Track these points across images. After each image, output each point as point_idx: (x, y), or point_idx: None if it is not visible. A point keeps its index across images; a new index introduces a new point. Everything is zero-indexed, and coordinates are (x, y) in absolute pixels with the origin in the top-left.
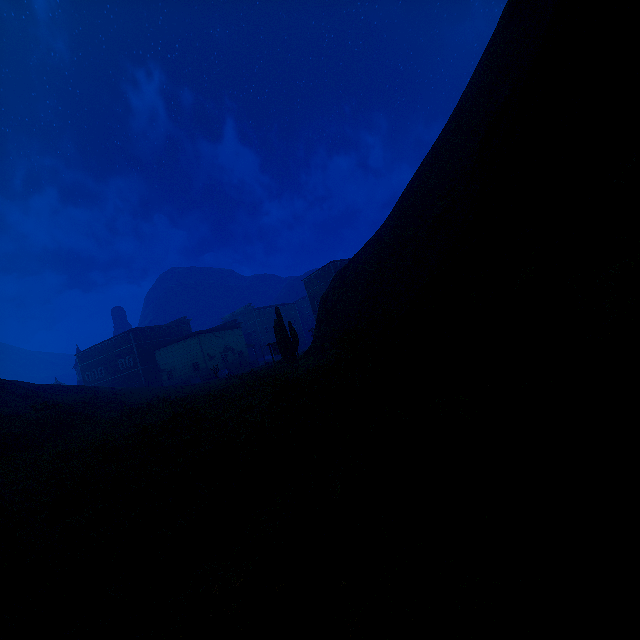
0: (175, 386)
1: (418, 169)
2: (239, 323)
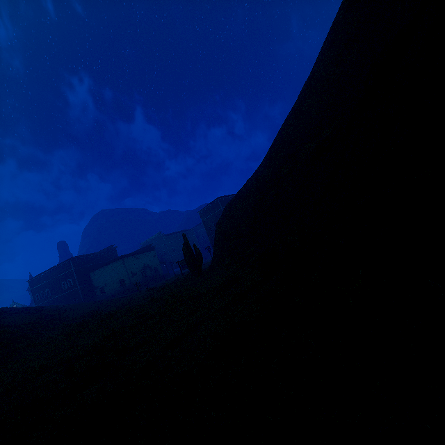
0: (106, 300)
1: (283, 124)
2: (153, 247)
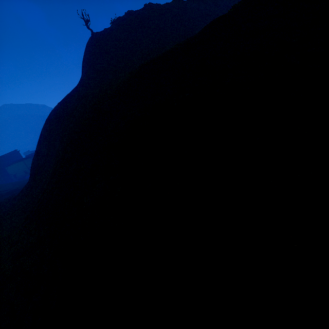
0: (17, 182)
1: None
2: None
